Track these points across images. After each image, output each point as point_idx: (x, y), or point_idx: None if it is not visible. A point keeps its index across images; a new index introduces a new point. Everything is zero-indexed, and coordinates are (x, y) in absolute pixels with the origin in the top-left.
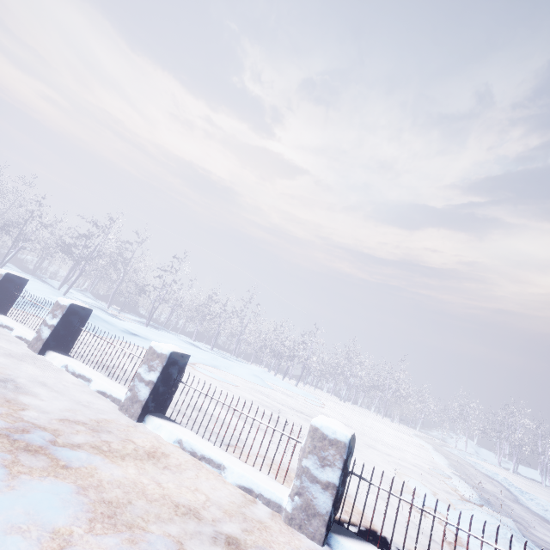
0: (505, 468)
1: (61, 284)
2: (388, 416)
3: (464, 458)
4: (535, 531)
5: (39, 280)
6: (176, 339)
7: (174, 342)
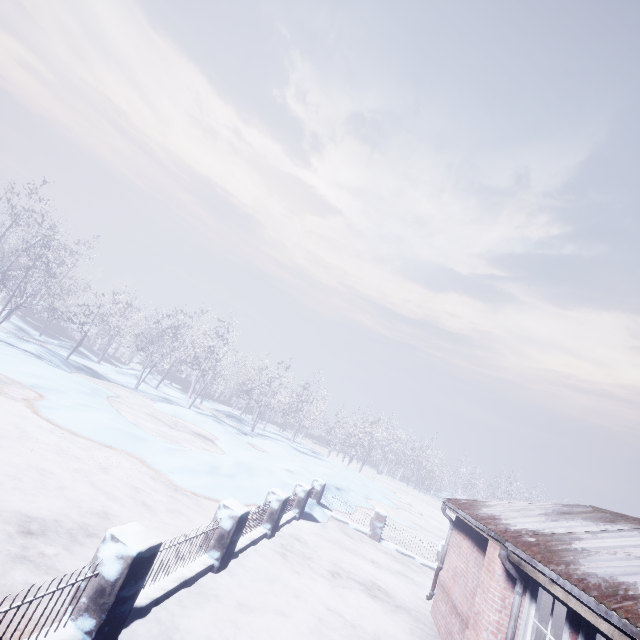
0: None
1: (159, 383)
2: (405, 479)
3: None
4: None
5: (143, 382)
6: (291, 449)
7: (317, 467)
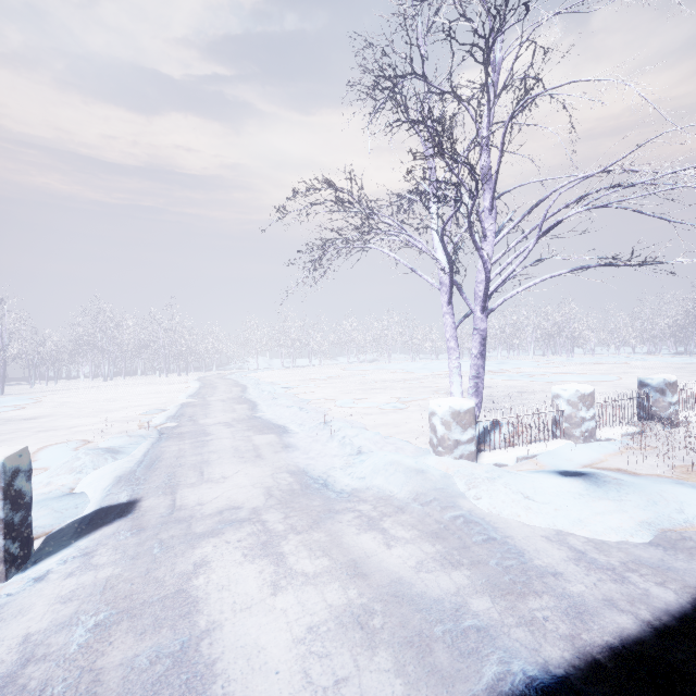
0: (288, 367)
1: None
2: (183, 370)
3: (237, 378)
4: (206, 419)
5: None
6: None
7: None
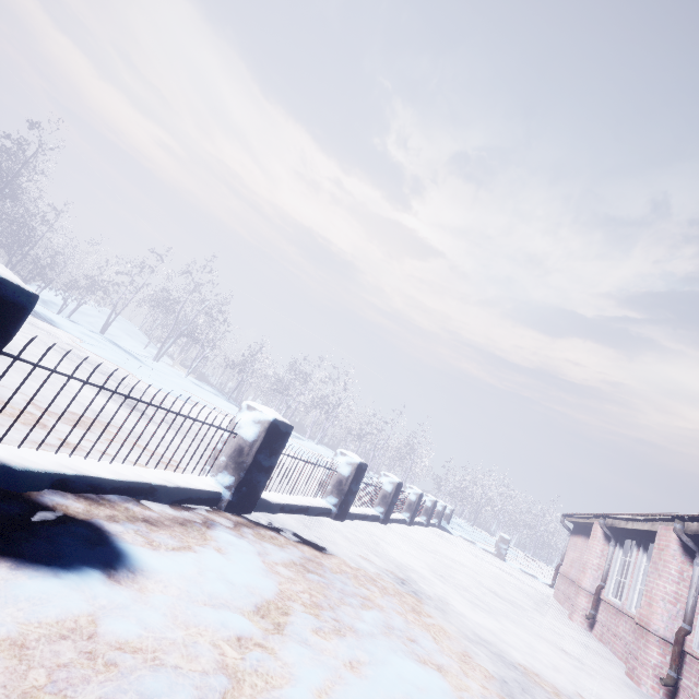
0: None
1: None
2: (521, 547)
3: None
4: None
5: None
6: None
7: None
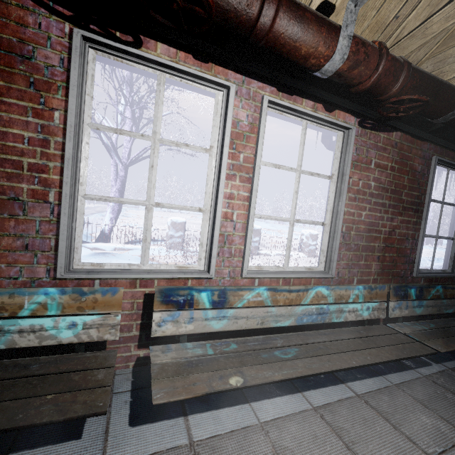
0: (165, 211)
1: None
2: (98, 202)
3: None
4: None
5: None
6: None
7: None
